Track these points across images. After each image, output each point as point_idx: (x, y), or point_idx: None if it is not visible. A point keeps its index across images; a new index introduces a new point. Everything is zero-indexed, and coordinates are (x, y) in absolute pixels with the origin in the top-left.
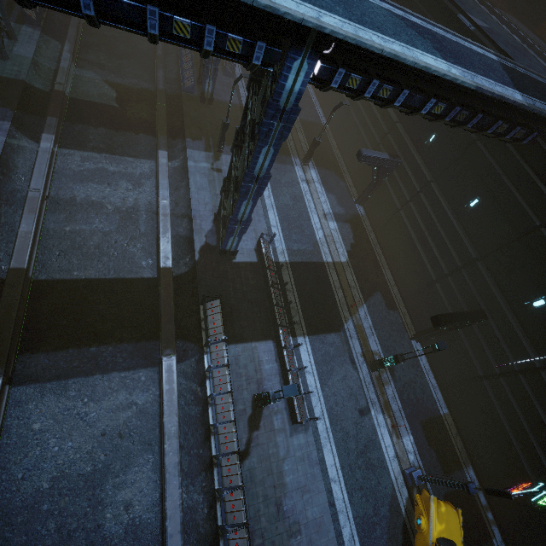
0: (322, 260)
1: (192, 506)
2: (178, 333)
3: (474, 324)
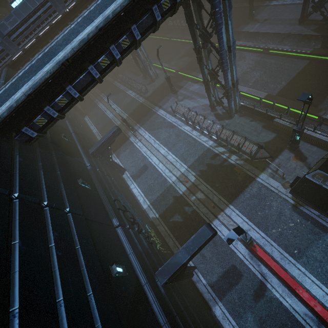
0: None
1: None
2: None
3: None
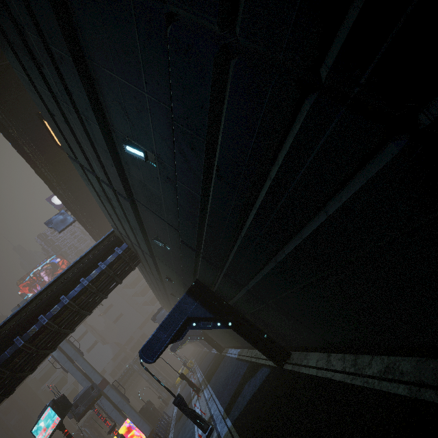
0: None
1: None
2: None
3: None
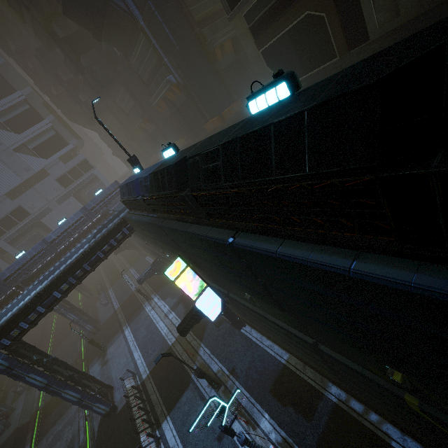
0: (169, 346)
1: None
2: None
3: None
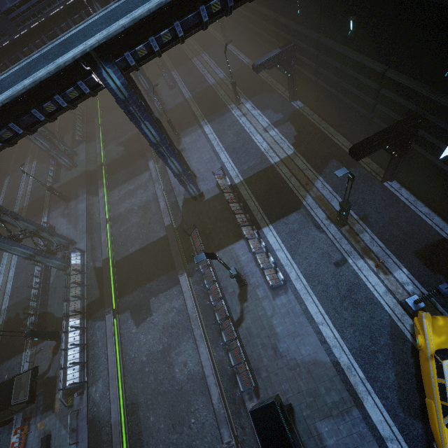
0: (271, 164)
1: (220, 359)
2: (187, 260)
3: (420, 131)
